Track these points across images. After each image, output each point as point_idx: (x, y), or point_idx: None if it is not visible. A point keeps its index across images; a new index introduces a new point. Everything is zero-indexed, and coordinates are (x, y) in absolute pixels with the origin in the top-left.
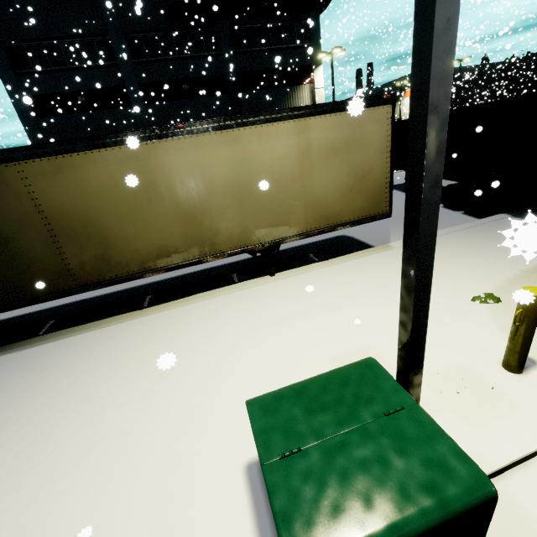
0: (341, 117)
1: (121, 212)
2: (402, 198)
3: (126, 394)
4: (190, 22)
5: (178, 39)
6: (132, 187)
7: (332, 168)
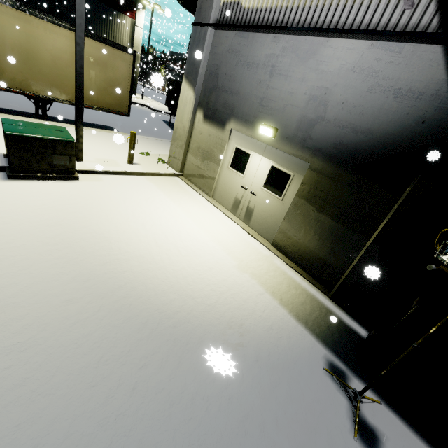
0: (102, 46)
1: None
2: (163, 127)
3: None
4: None
5: None
6: None
7: (94, 72)
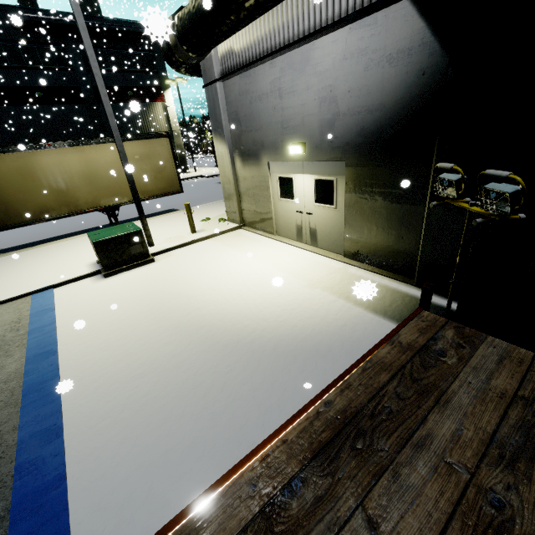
0: (141, 143)
1: (15, 187)
2: (221, 189)
3: (35, 264)
4: (37, 37)
5: (26, 51)
6: (21, 174)
7: (142, 167)
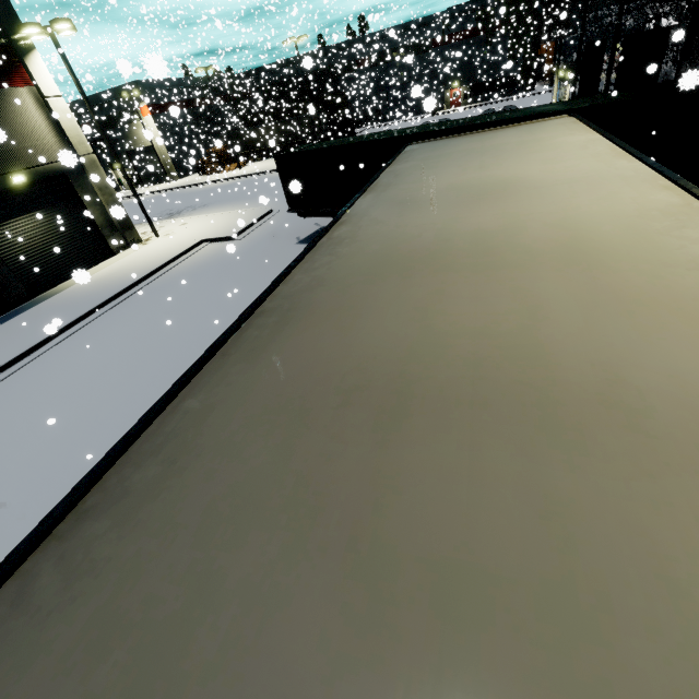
0: None
1: None
2: None
3: None
4: None
5: None
6: None
7: None
